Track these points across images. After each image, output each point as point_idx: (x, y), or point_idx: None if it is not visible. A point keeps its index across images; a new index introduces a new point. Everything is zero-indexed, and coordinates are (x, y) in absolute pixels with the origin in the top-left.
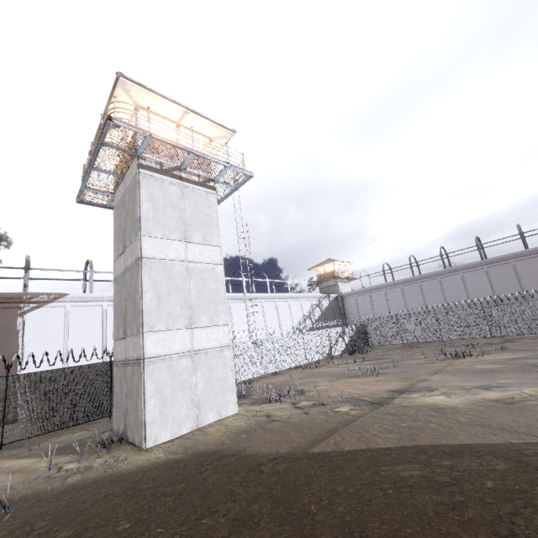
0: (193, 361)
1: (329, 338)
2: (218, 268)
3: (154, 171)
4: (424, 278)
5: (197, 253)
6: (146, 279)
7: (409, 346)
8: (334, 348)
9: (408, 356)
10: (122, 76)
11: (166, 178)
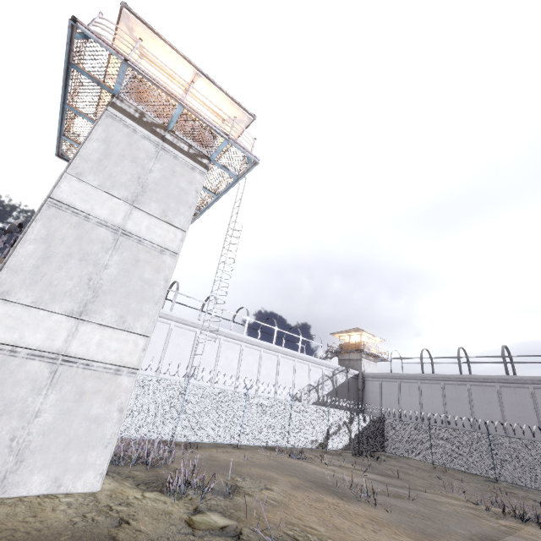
0: (55, 370)
1: (329, 421)
2: (169, 256)
3: (128, 116)
4: (475, 381)
5: (143, 225)
6: (39, 225)
7: (442, 472)
8: (332, 438)
9: (437, 486)
10: (126, 8)
11: (141, 130)
